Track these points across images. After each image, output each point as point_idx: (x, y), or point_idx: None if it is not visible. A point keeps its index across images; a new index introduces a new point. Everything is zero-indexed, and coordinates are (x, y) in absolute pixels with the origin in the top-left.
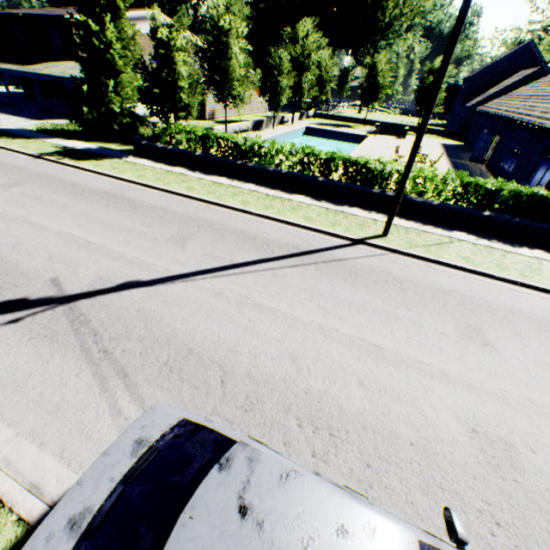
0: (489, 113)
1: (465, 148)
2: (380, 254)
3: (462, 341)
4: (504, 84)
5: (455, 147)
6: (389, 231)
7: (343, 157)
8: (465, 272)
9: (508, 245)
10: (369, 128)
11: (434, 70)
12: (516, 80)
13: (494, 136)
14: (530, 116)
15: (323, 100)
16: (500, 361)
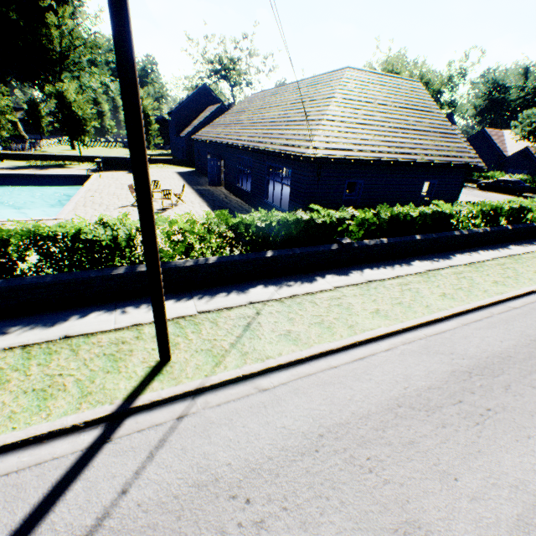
0: (205, 141)
1: (199, 173)
2: (176, 423)
3: None
4: (203, 117)
5: (191, 173)
6: (171, 341)
7: (24, 232)
8: (305, 365)
9: (306, 282)
10: (91, 165)
11: None
12: (210, 113)
13: (219, 160)
14: (242, 140)
15: (5, 136)
16: None
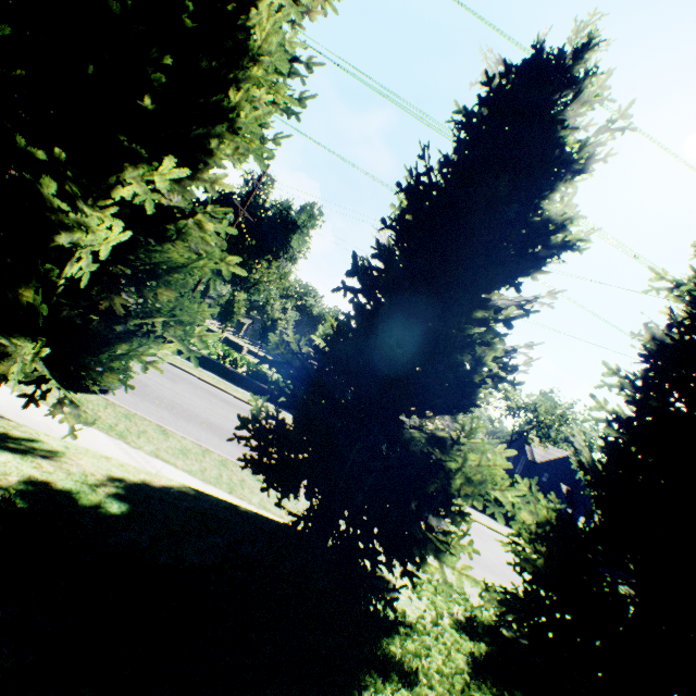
0: None
1: None
2: None
3: (162, 376)
4: None
5: None
6: None
7: None
8: (195, 377)
9: (236, 386)
10: None
11: (275, 318)
12: None
13: None
14: None
15: None
16: (175, 384)
